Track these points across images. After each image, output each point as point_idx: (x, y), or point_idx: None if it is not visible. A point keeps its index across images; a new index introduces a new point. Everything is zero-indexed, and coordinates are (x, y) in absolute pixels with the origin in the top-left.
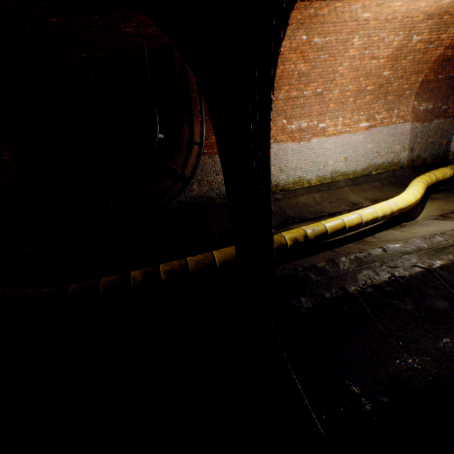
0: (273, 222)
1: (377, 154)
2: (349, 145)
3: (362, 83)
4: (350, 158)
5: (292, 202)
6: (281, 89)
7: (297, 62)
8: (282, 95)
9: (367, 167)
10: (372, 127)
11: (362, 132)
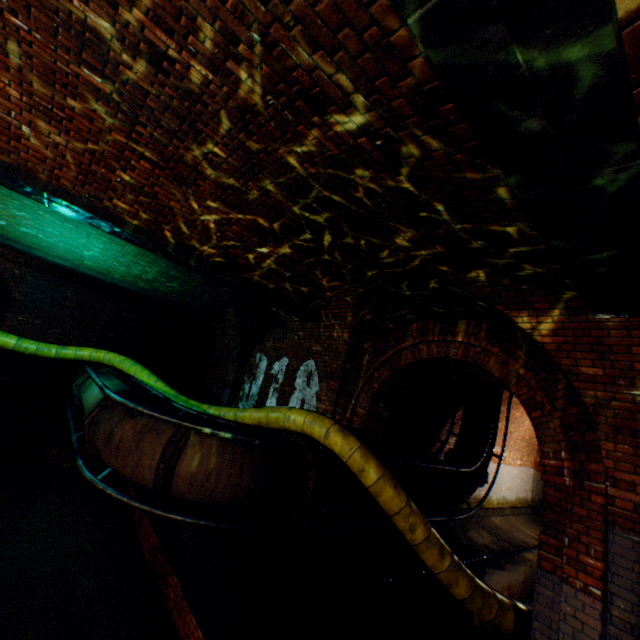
0: (507, 545)
1: (520, 488)
2: (511, 475)
3: (525, 433)
4: (510, 487)
5: (492, 522)
6: (502, 421)
7: (519, 411)
8: (499, 425)
9: (516, 498)
10: (521, 465)
11: (517, 467)
